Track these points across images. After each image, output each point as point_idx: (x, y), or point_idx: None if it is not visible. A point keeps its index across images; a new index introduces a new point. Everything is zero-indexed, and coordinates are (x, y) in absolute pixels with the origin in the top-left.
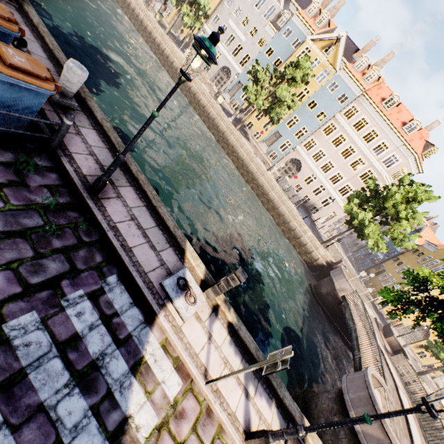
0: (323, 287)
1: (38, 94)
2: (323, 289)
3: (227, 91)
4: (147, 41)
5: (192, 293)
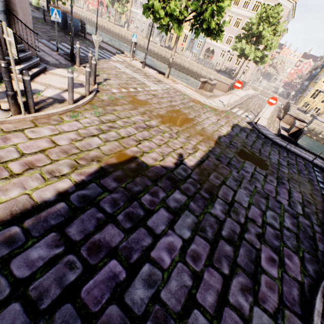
0: None
1: (78, 21)
2: None
3: (156, 36)
4: (107, 33)
5: (125, 54)
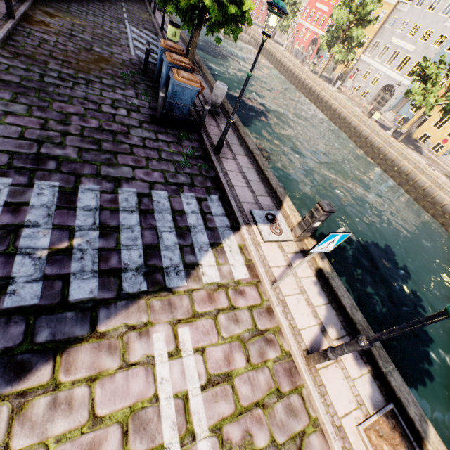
0: None
1: (192, 91)
2: None
3: (389, 109)
4: (300, 89)
5: (277, 225)
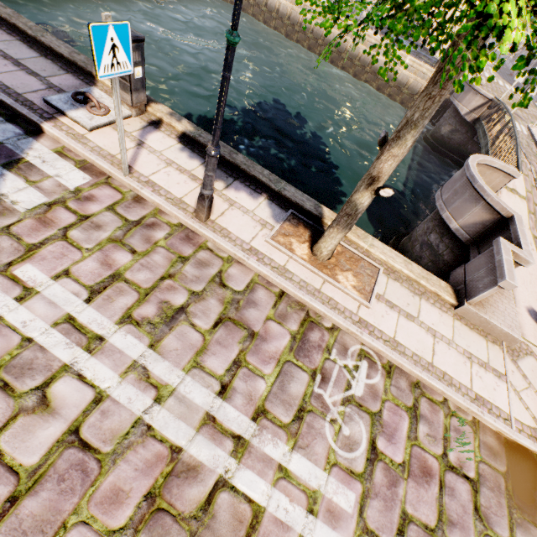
0: (443, 126)
1: None
2: (444, 129)
3: None
4: None
5: (95, 102)
